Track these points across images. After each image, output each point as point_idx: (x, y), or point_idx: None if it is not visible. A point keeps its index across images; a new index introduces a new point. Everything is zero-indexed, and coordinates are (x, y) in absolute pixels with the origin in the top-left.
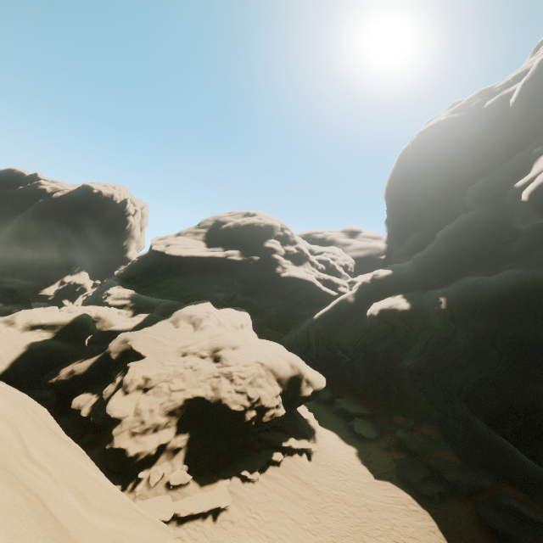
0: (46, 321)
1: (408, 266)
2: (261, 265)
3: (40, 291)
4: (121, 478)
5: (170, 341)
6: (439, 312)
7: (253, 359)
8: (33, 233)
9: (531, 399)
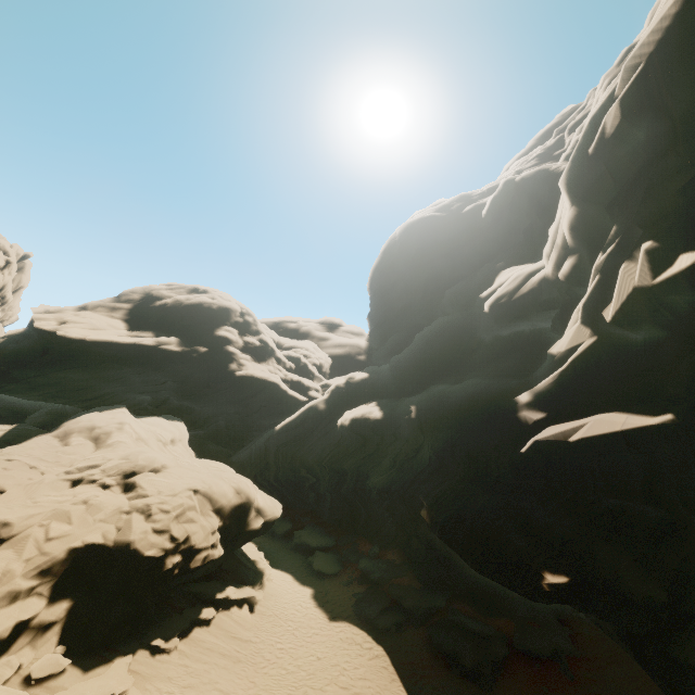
0: None
1: (386, 370)
2: (209, 359)
3: None
4: None
5: (53, 466)
6: (409, 422)
7: (184, 485)
8: None
9: (477, 507)
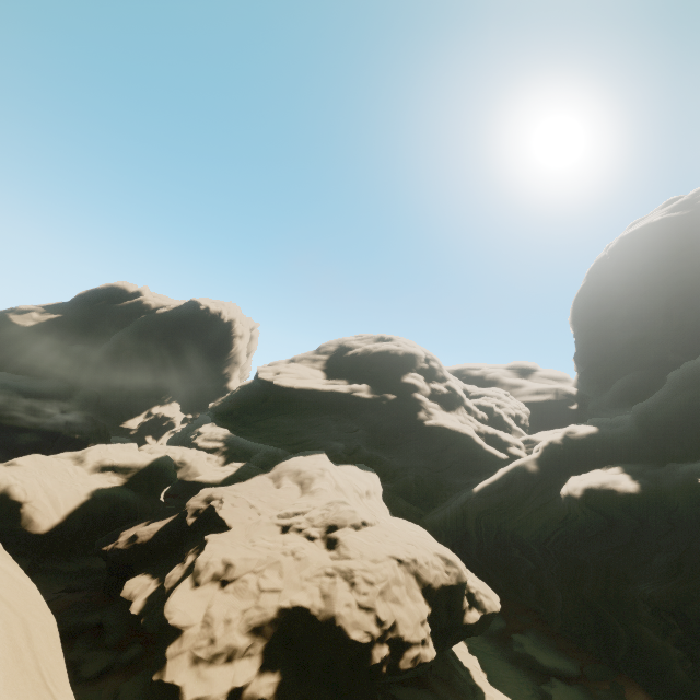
0: (120, 462)
1: (623, 423)
2: (398, 406)
3: (122, 422)
4: None
5: (268, 507)
6: (698, 503)
7: (386, 550)
8: (128, 353)
9: None
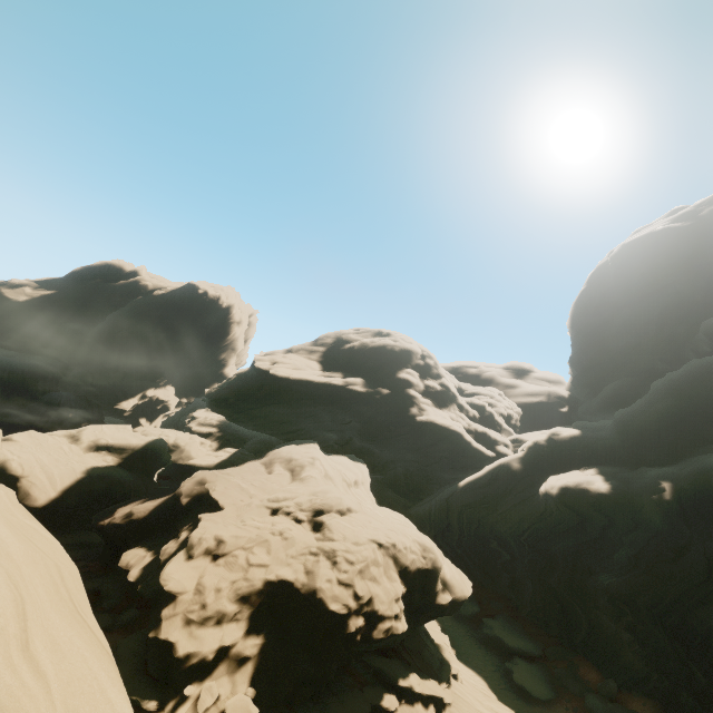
0: (114, 442)
1: (605, 427)
2: (391, 401)
3: (117, 403)
4: (160, 690)
5: (259, 491)
6: (660, 504)
7: (367, 535)
8: (124, 334)
9: None
